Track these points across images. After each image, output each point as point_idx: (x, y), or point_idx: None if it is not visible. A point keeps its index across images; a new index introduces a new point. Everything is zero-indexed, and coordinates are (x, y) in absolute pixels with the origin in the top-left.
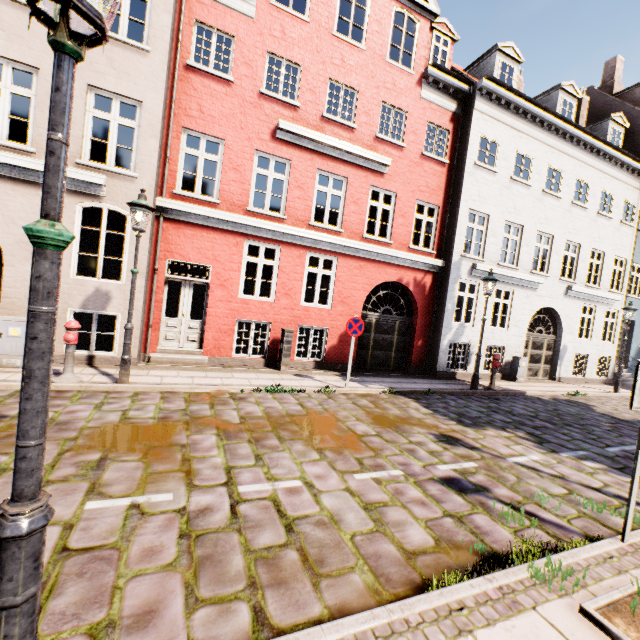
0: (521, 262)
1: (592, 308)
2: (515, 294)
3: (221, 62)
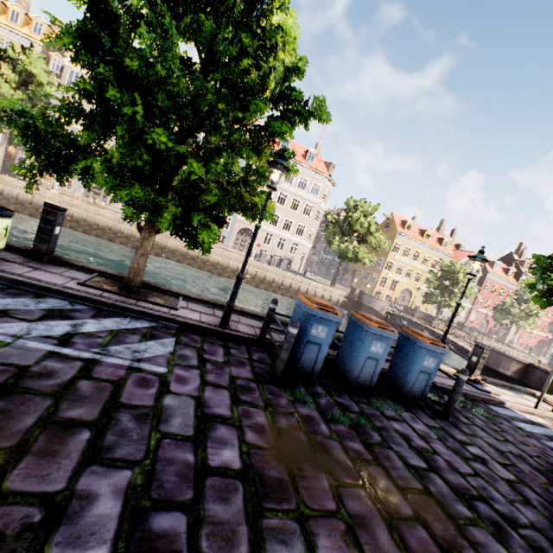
0: None
1: None
2: None
3: None
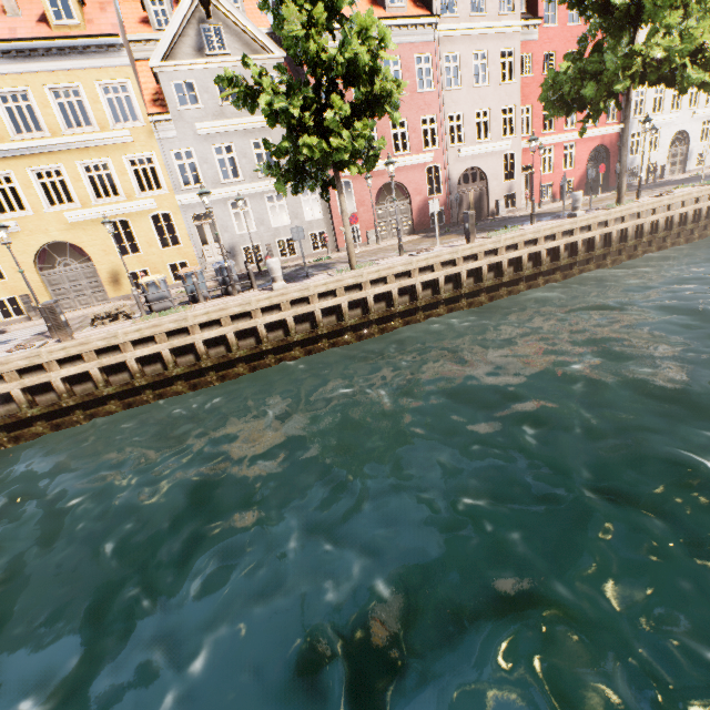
0: (664, 109)
1: (709, 120)
2: (661, 129)
3: (527, 69)
